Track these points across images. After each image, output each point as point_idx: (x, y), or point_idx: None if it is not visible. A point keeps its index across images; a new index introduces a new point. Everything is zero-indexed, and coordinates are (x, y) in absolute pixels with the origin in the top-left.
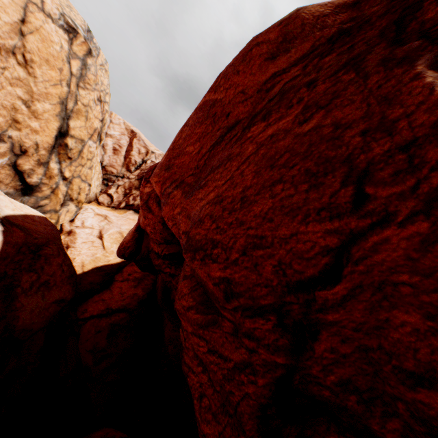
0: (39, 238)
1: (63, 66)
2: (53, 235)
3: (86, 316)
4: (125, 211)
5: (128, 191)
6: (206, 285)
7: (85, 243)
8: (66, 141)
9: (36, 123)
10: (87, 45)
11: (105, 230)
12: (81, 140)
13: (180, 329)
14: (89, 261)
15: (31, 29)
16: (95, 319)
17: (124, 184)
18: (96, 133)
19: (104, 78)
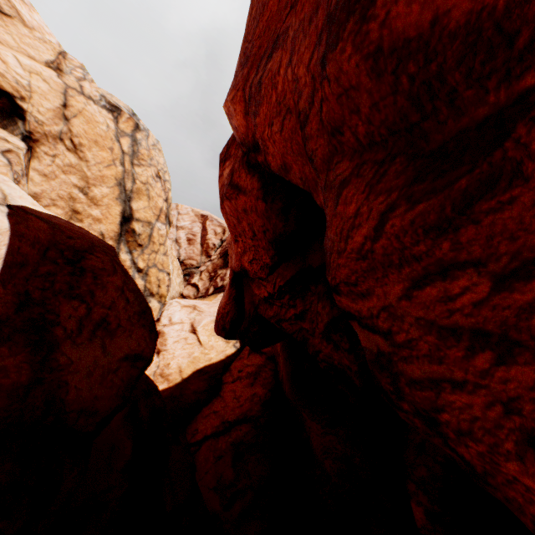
0: (75, 238)
1: (113, 145)
2: (100, 243)
3: (198, 438)
4: (215, 296)
5: (213, 274)
6: (433, 50)
7: (178, 342)
8: (132, 226)
9: (97, 211)
10: (133, 120)
11: (197, 322)
12: (147, 223)
13: (360, 337)
14: (186, 363)
15: (74, 112)
16: (210, 440)
17: (206, 268)
18: (162, 213)
19: (159, 157)
